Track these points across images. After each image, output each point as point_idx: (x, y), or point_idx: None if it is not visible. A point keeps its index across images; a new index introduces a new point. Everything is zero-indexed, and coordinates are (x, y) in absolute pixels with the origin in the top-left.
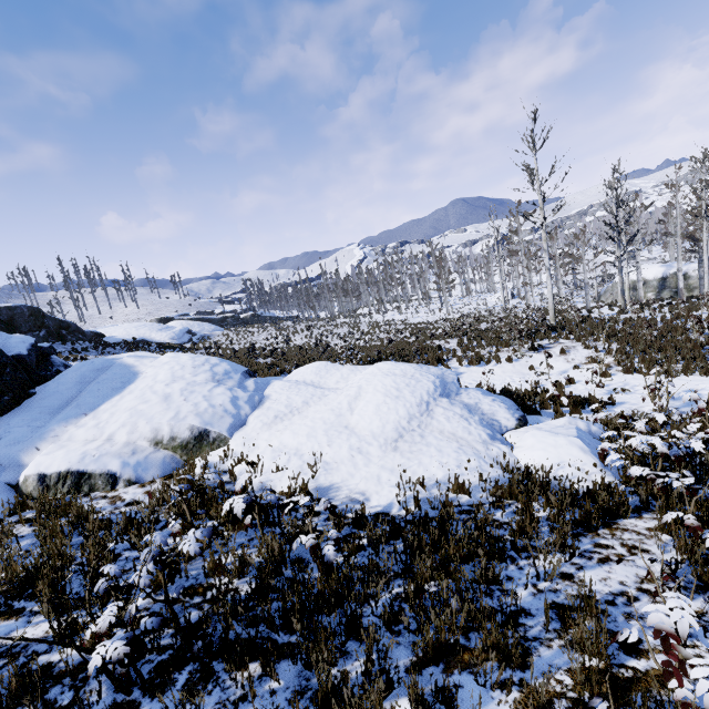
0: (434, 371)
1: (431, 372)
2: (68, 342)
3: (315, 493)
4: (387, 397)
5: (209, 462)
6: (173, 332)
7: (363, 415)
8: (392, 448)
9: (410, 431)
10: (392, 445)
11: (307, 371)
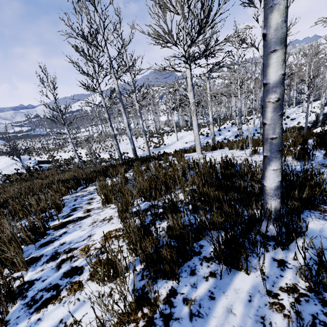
0: (25, 157)
1: (23, 157)
2: None
3: None
4: (4, 163)
5: None
6: None
7: None
8: None
9: (5, 169)
10: None
11: None
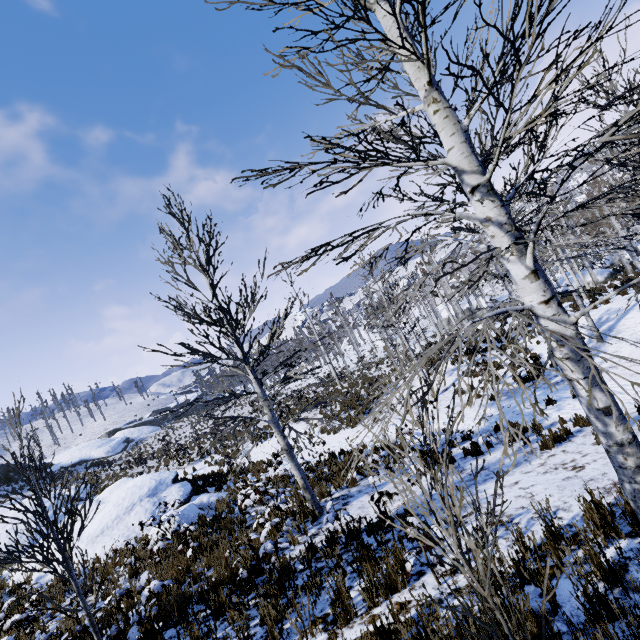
0: (165, 476)
1: (160, 478)
2: (14, 482)
3: (35, 581)
4: (114, 506)
5: (3, 574)
6: (109, 446)
7: (93, 523)
8: (93, 541)
9: (110, 527)
10: (94, 540)
11: (108, 489)
